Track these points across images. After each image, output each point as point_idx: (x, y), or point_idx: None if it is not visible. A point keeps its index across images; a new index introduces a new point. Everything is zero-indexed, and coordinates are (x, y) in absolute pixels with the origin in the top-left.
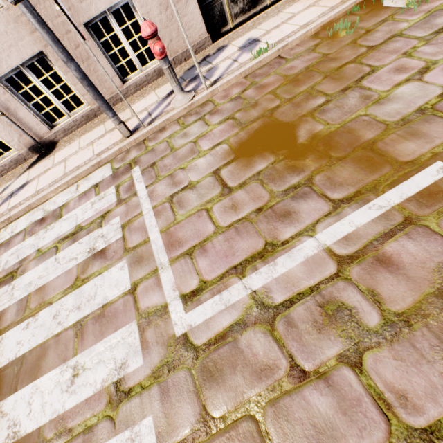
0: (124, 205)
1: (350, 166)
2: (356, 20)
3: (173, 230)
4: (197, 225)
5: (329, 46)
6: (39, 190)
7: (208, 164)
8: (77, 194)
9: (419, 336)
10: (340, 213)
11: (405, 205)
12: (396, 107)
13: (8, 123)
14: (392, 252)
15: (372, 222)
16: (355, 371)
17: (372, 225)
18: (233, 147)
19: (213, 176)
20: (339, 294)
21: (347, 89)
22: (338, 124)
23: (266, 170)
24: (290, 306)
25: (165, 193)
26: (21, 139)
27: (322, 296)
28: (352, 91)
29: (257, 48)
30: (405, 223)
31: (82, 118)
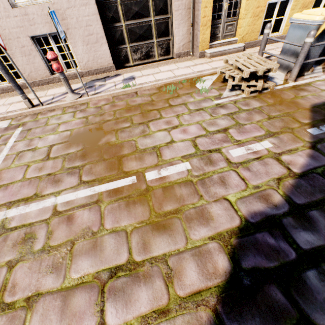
0: None
1: (104, 165)
2: (180, 87)
3: (3, 172)
4: (16, 173)
5: (158, 96)
6: None
7: (53, 140)
8: None
9: (47, 259)
10: (78, 188)
11: (104, 193)
12: (148, 142)
13: None
14: (77, 215)
15: (84, 197)
16: (8, 270)
17: (83, 199)
18: (71, 135)
19: (49, 147)
20: (38, 230)
21: (142, 123)
22: (121, 141)
23: (72, 154)
24: (14, 230)
25: (19, 149)
26: None
27: (31, 229)
28: (143, 125)
29: (130, 82)
30: (95, 202)
31: None
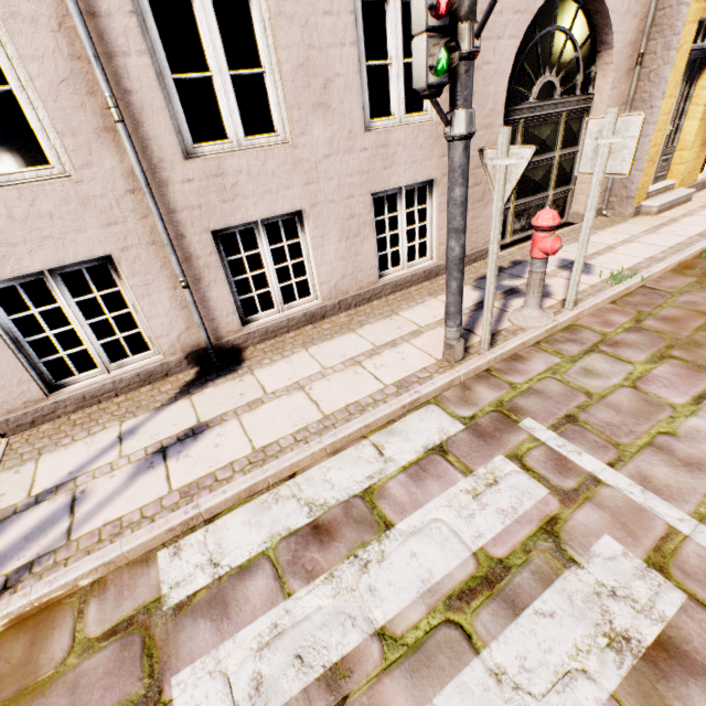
0: (592, 505)
1: None
2: None
3: None
4: None
5: None
6: (267, 448)
7: None
8: (394, 467)
9: None
10: None
11: None
12: None
13: (182, 303)
14: None
15: None
16: None
17: None
18: None
19: None
20: None
21: None
22: None
23: None
24: None
25: (688, 484)
26: (184, 335)
27: None
28: None
29: (596, 271)
30: None
31: (303, 316)
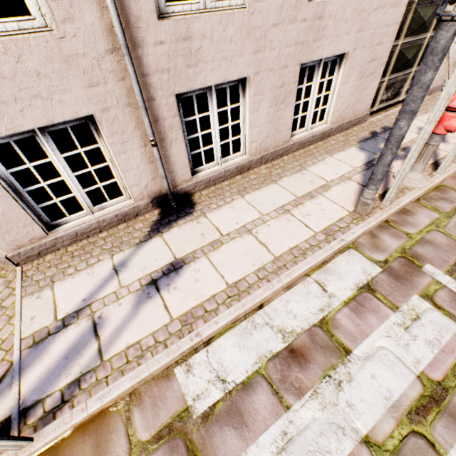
0: None
1: None
2: None
3: None
4: None
5: None
6: (238, 284)
7: None
8: (337, 302)
9: None
10: None
11: None
12: None
13: (149, 158)
14: None
15: None
16: None
17: None
18: None
19: None
20: None
21: None
22: None
23: None
24: None
25: None
26: (150, 184)
27: None
28: None
29: (449, 140)
30: None
31: (235, 168)
